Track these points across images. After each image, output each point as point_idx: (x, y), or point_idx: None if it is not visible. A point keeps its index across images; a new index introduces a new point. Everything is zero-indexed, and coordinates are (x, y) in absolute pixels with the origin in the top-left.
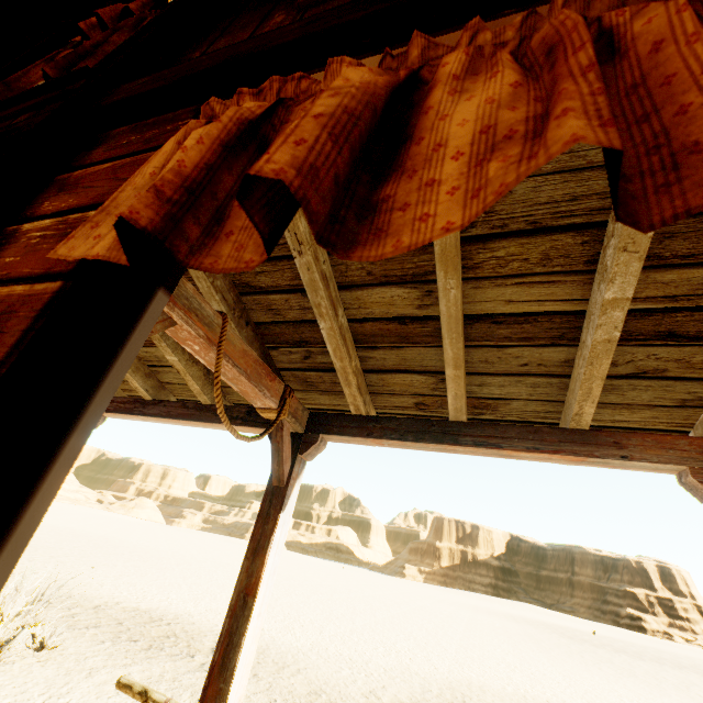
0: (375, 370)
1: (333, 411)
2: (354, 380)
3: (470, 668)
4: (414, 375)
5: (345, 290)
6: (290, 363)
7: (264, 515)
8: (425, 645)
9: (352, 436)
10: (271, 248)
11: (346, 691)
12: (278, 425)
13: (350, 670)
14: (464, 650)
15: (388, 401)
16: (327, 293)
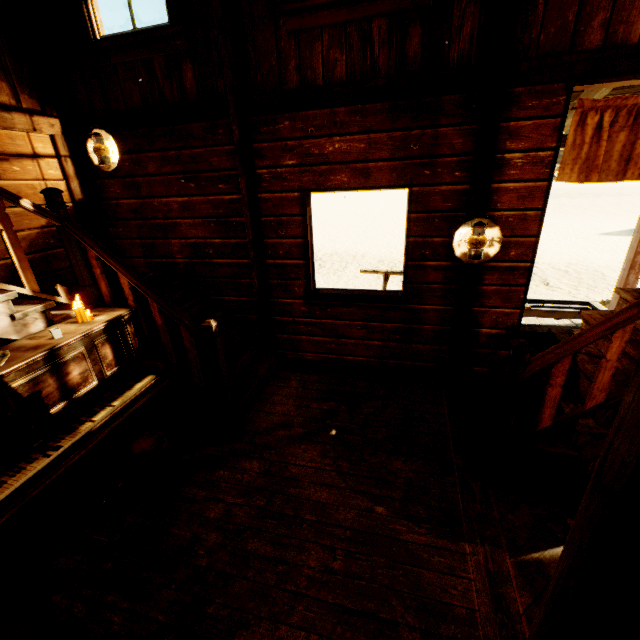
0: None
1: None
2: None
3: None
4: None
5: None
6: None
7: None
8: None
9: None
10: (618, 180)
11: (392, 257)
12: None
13: (385, 249)
14: None
15: None
16: None
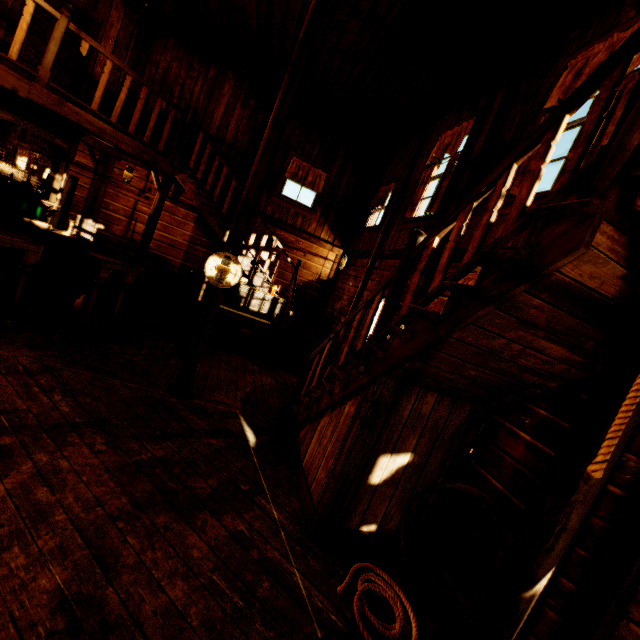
0: None
1: None
2: None
3: None
4: None
5: None
6: None
7: None
8: None
9: None
10: None
11: None
12: None
13: None
14: None
15: None
16: None
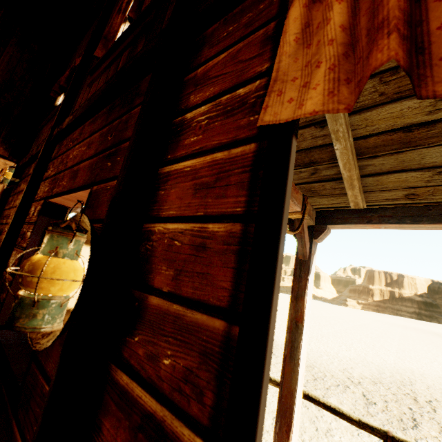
0: (371, 174)
1: (329, 208)
2: (357, 184)
3: (410, 363)
4: (409, 172)
5: (354, 115)
6: (299, 179)
7: (297, 277)
8: (373, 346)
9: (353, 224)
10: None
11: (328, 367)
12: (299, 222)
13: (327, 357)
14: (402, 352)
15: (379, 196)
16: (344, 120)
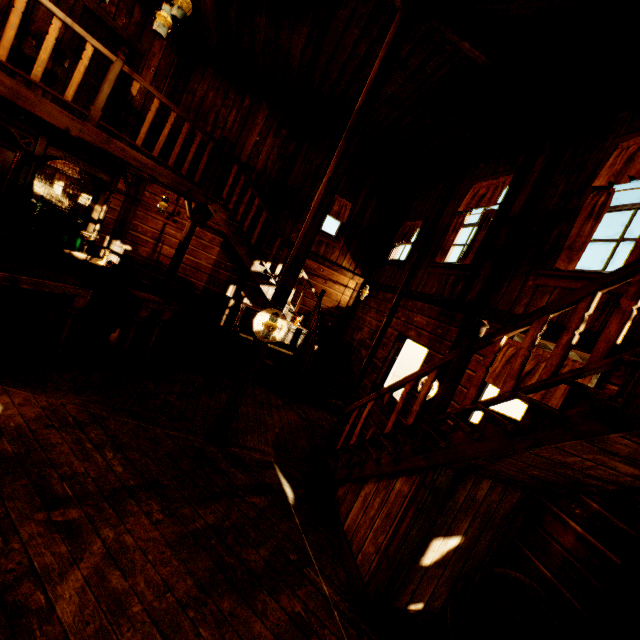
0: None
1: None
2: None
3: None
4: None
5: None
6: None
7: None
8: None
9: None
10: None
11: None
12: None
13: None
14: None
15: None
16: None
